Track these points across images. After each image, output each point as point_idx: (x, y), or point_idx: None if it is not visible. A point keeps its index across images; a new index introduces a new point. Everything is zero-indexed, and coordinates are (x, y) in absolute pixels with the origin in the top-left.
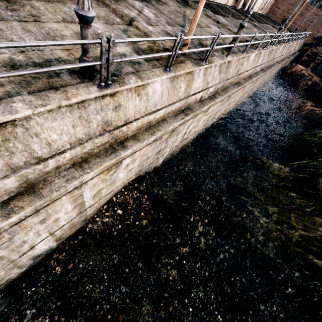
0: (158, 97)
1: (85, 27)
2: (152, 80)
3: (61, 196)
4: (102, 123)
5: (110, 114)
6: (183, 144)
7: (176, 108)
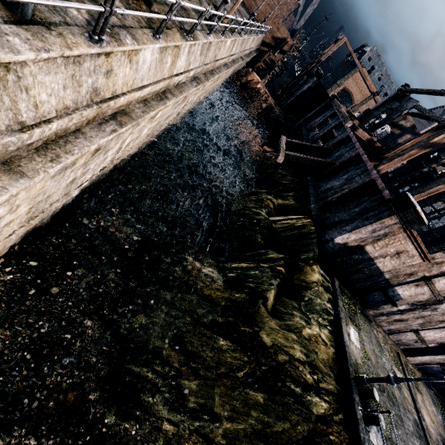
0: None
1: None
2: None
3: None
4: None
5: None
6: None
7: None
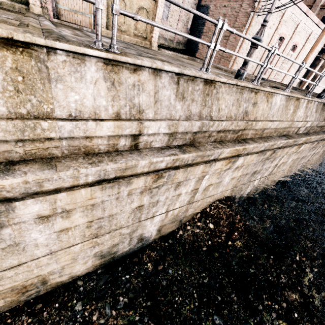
0: (276, 110)
1: (255, 47)
2: (278, 91)
3: (200, 164)
4: (244, 111)
5: (250, 107)
6: (267, 182)
7: (281, 129)
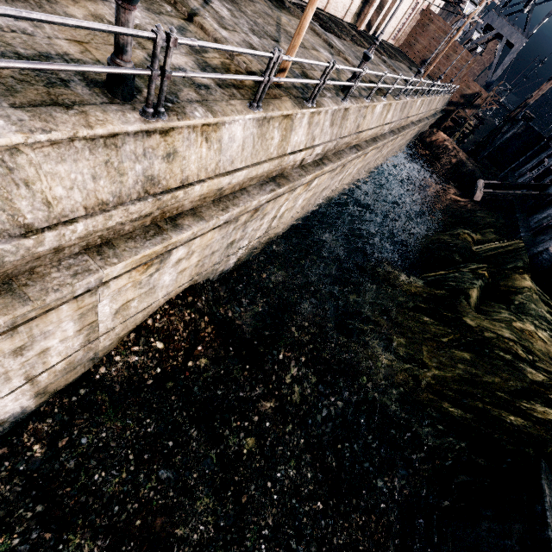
0: (238, 148)
1: (125, 8)
2: (230, 118)
3: (59, 304)
4: (143, 178)
5: (159, 165)
6: (270, 237)
7: (264, 172)
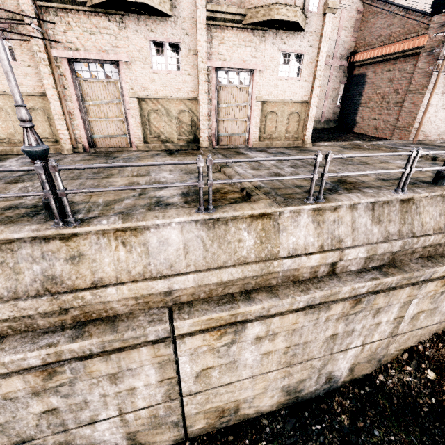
0: None
1: None
2: None
3: (405, 286)
4: None
5: None
6: None
7: None
